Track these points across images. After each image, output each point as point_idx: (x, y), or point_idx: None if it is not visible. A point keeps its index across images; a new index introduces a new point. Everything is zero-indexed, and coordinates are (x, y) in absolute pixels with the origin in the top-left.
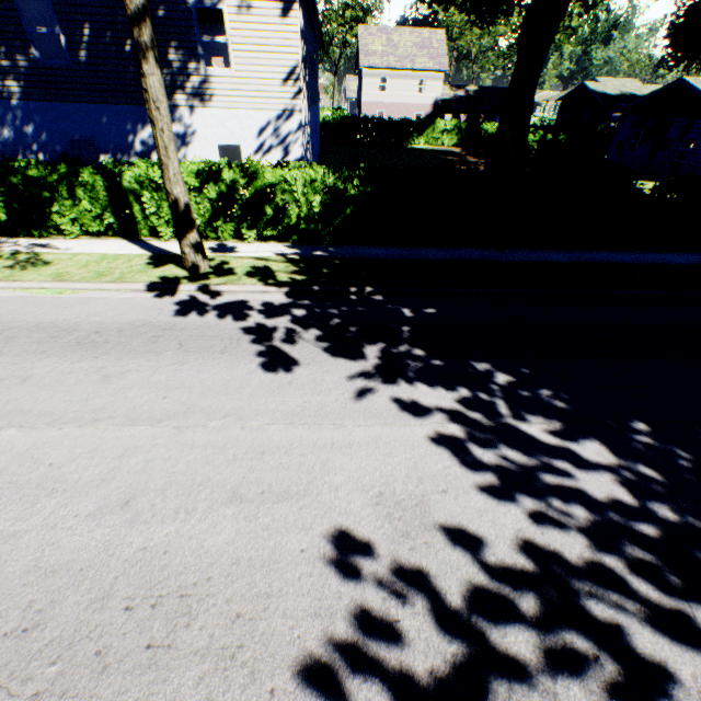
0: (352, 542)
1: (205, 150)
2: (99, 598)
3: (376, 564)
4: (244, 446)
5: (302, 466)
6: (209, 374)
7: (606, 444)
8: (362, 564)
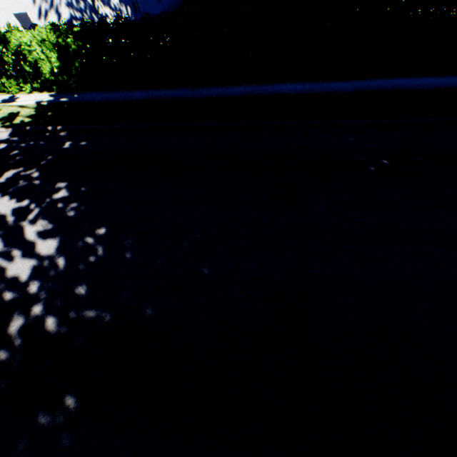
0: None
1: (8, 20)
2: None
3: None
4: None
5: None
6: None
7: (62, 242)
8: None
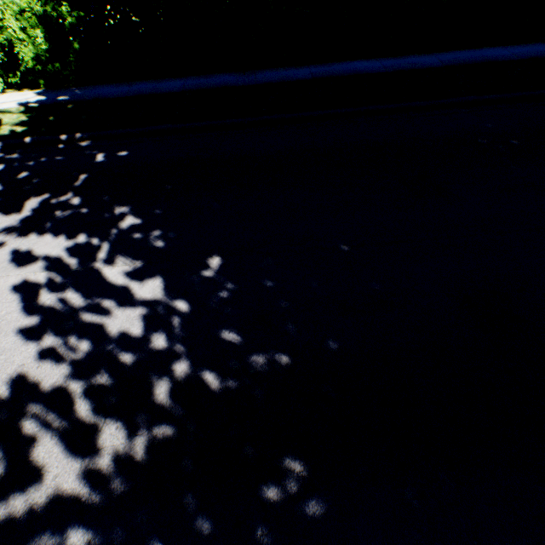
0: None
1: None
2: None
3: None
4: None
5: None
6: None
7: (167, 281)
8: None
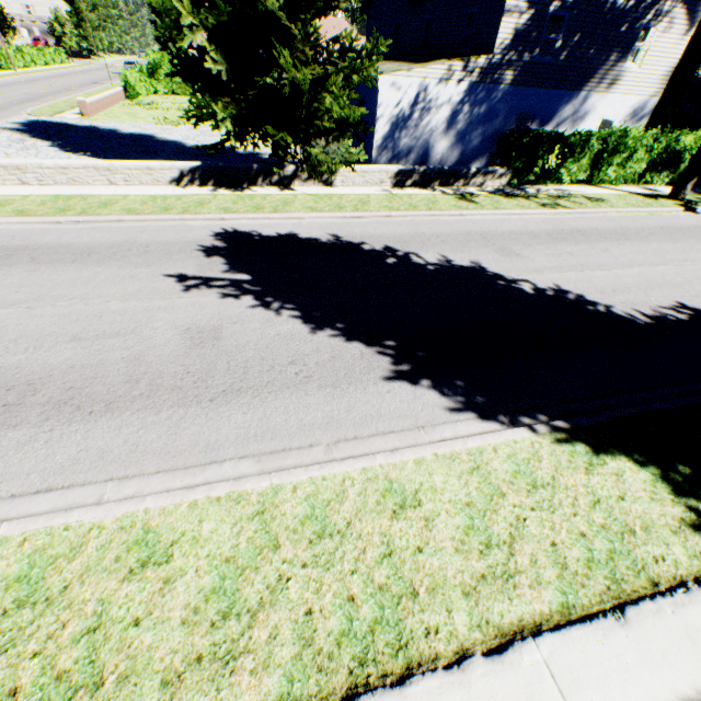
0: None
1: (592, 123)
2: None
3: None
4: None
5: None
6: None
7: None
8: None
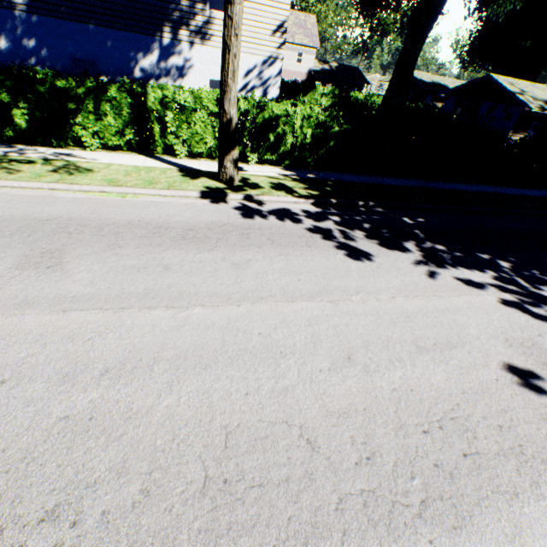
0: (519, 371)
1: (198, 83)
2: (397, 428)
3: (545, 383)
4: (391, 313)
5: (442, 324)
6: (314, 262)
7: None
8: (538, 384)
